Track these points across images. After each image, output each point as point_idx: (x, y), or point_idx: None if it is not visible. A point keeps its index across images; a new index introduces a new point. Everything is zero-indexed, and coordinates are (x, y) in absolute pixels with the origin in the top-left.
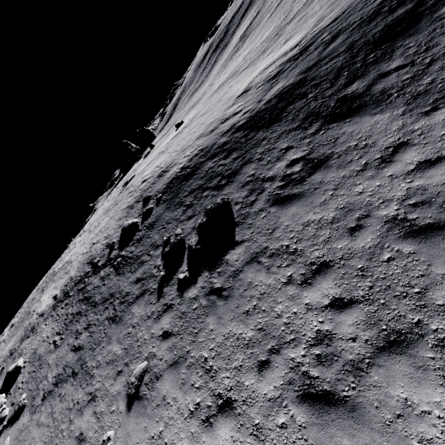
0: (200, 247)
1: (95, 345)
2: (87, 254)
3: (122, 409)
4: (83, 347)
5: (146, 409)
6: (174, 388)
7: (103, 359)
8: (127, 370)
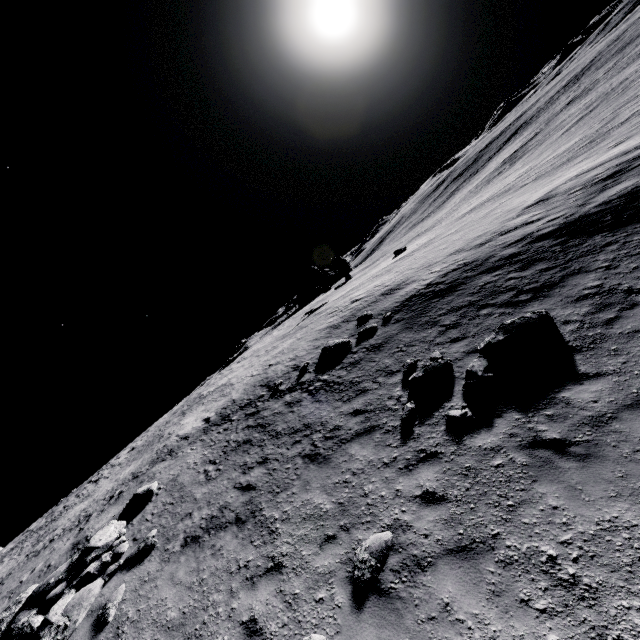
0: (493, 376)
1: (279, 487)
2: (261, 376)
3: (340, 602)
4: (255, 486)
5: (401, 616)
6: (470, 595)
7: (296, 511)
8: (347, 537)
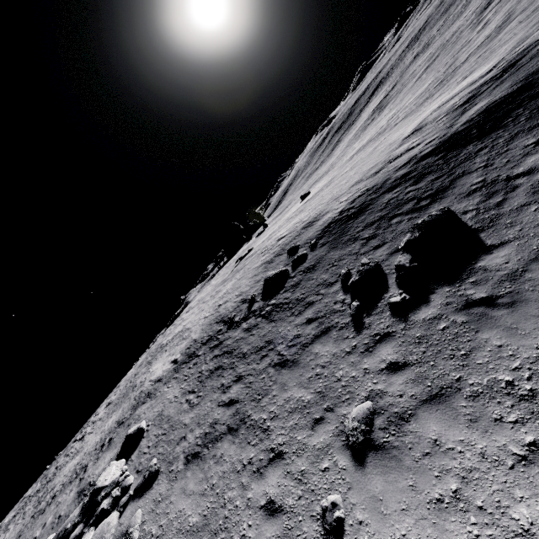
0: (419, 264)
1: (259, 395)
2: (214, 315)
3: (344, 465)
4: (238, 400)
5: (400, 460)
6: (452, 428)
7: (281, 409)
8: (333, 415)
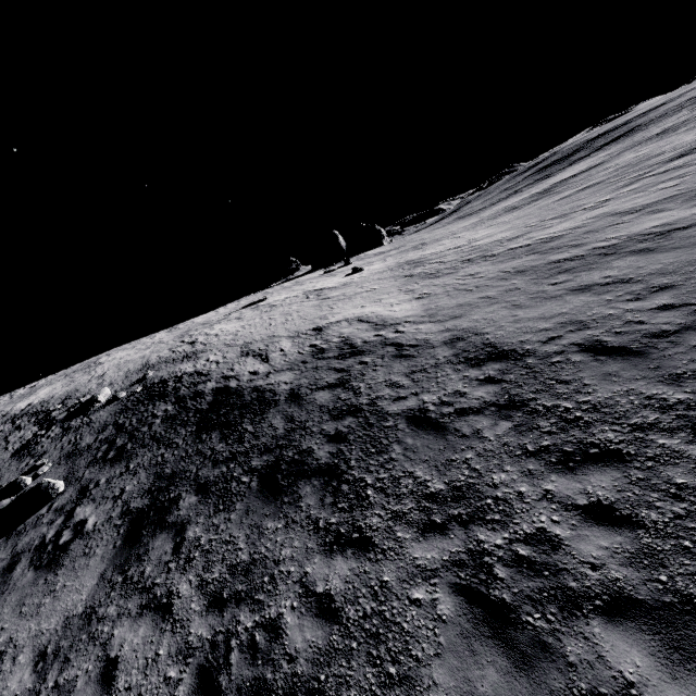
0: None
1: None
2: (83, 384)
3: None
4: None
5: None
6: None
7: None
8: None
